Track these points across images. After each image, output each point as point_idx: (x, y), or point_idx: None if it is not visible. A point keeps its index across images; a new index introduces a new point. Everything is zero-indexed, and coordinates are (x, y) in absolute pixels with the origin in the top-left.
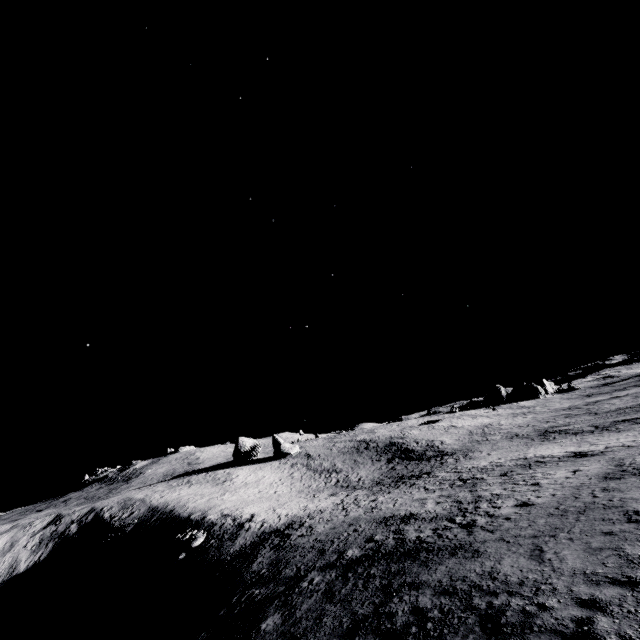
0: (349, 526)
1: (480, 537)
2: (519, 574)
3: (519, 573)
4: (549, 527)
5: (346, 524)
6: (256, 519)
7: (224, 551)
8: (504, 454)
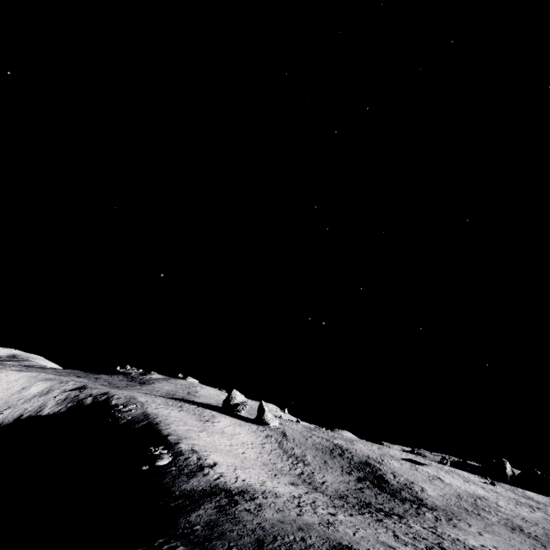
0: (298, 529)
1: None
2: None
3: None
4: None
5: (296, 525)
6: (216, 469)
7: (177, 483)
8: (502, 544)
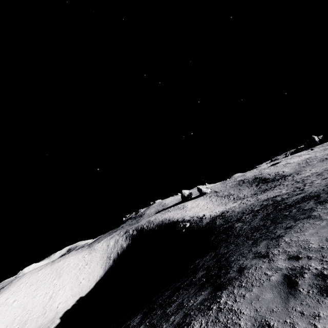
0: (250, 205)
1: (306, 190)
2: (319, 189)
3: (319, 189)
4: None
5: (248, 206)
6: (206, 215)
7: (200, 225)
8: (318, 168)
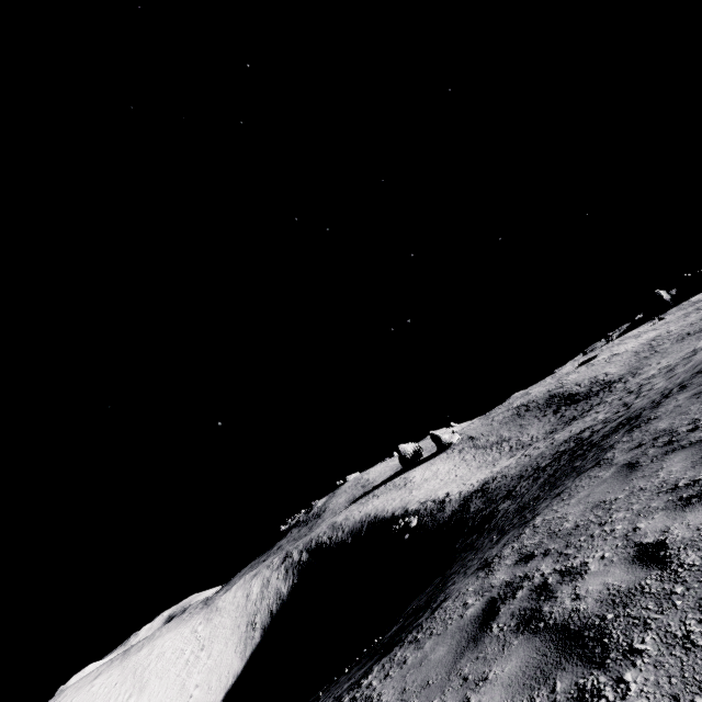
0: (536, 459)
1: (633, 406)
2: (648, 402)
3: (648, 402)
4: (678, 376)
5: (533, 459)
6: (452, 494)
7: (440, 519)
8: (674, 356)
